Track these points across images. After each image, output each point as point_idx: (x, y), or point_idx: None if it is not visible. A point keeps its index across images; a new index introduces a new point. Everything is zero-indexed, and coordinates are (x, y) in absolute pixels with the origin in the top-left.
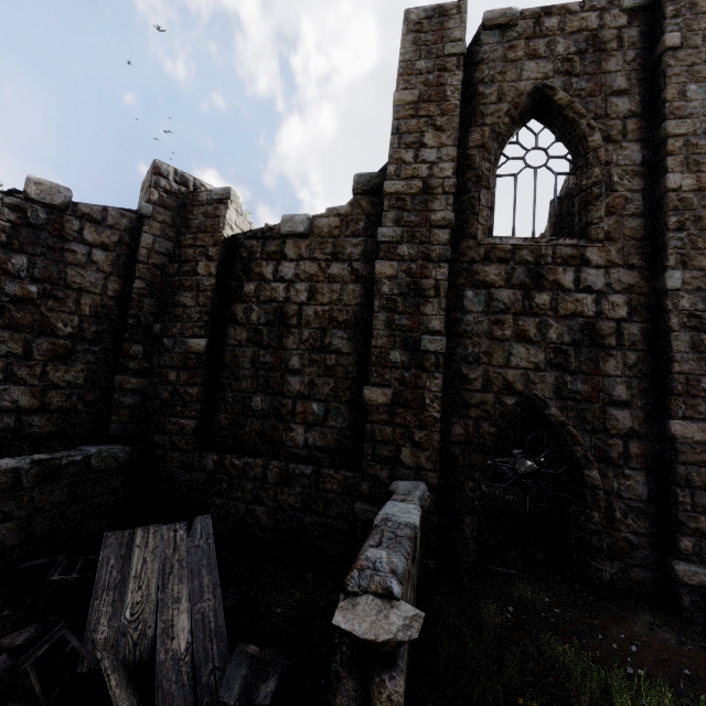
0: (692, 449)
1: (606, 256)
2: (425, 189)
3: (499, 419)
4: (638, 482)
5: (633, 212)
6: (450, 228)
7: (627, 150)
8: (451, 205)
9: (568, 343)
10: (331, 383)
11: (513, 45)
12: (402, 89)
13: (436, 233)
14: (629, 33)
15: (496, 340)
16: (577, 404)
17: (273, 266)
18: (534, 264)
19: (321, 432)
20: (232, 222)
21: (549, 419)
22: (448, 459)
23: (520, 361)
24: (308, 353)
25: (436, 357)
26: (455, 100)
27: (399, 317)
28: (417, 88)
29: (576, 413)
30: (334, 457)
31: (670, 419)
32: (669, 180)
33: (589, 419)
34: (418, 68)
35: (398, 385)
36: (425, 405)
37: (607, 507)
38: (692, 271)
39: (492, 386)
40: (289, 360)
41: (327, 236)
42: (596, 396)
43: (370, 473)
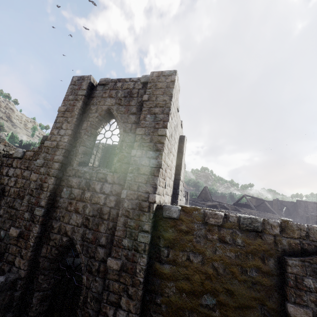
0: (112, 272)
1: (113, 179)
2: (56, 145)
3: (59, 247)
4: (99, 284)
5: (126, 162)
6: (60, 163)
7: (130, 136)
8: (63, 153)
9: (91, 216)
10: (10, 222)
11: (105, 92)
12: (62, 106)
13: (54, 164)
14: (141, 91)
15: (68, 211)
16: (87, 244)
17: (7, 169)
18: (89, 179)
19: (0, 245)
20: (0, 150)
21: (78, 249)
22: (37, 263)
23: (73, 221)
24: (6, 208)
25: (39, 217)
26: (76, 112)
27: (32, 198)
28: (66, 106)
29: (85, 248)
30: (1, 257)
31: (109, 257)
32: (131, 152)
33: (89, 252)
34: (69, 98)
35: (23, 228)
36: (29, 238)
37: (85, 295)
38: (131, 191)
39: (60, 232)
40: (0, 210)
41: (27, 159)
42: (94, 241)
43: (2, 268)
